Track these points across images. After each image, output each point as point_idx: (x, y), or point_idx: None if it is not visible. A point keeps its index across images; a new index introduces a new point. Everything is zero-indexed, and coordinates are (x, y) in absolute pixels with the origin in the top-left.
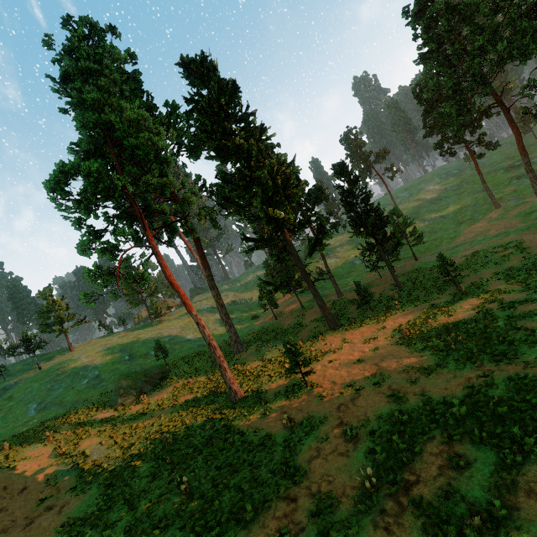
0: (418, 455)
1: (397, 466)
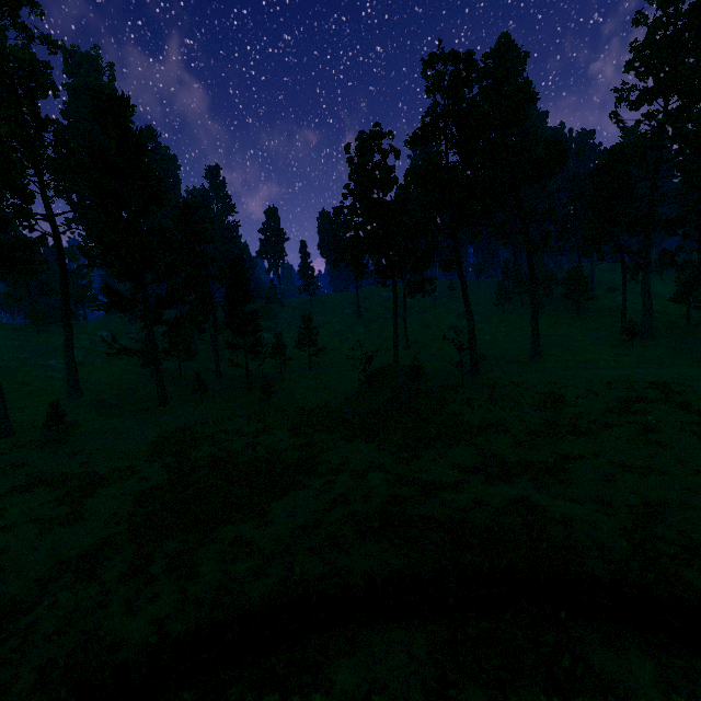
0: (28, 493)
1: (9, 495)
